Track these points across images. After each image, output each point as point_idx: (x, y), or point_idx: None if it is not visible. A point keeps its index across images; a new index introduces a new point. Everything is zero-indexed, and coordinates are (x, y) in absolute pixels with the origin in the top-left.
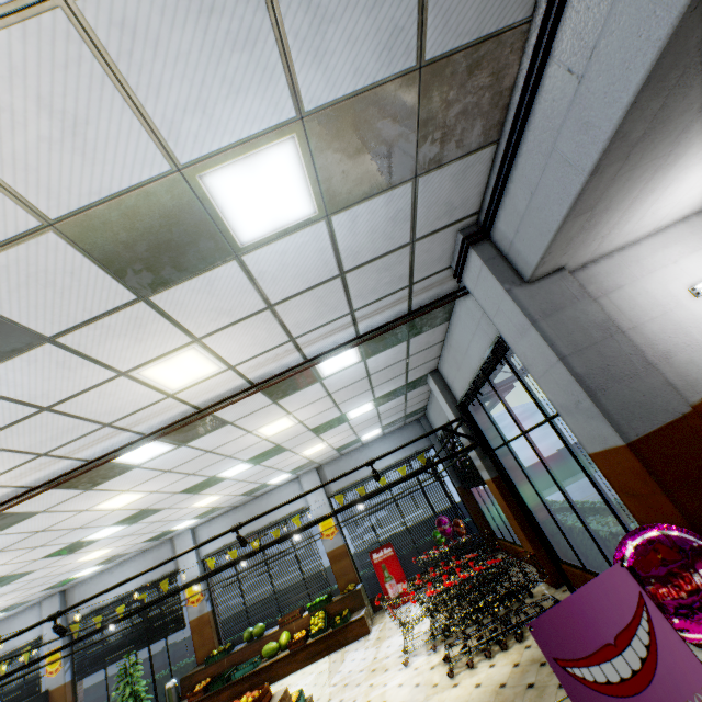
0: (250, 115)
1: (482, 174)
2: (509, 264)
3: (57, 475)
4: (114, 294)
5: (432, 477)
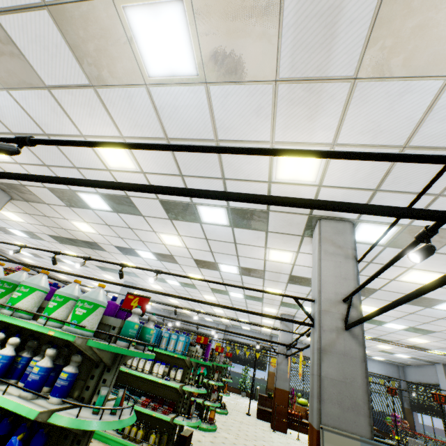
0: None
1: None
2: None
3: None
4: None
5: (398, 395)
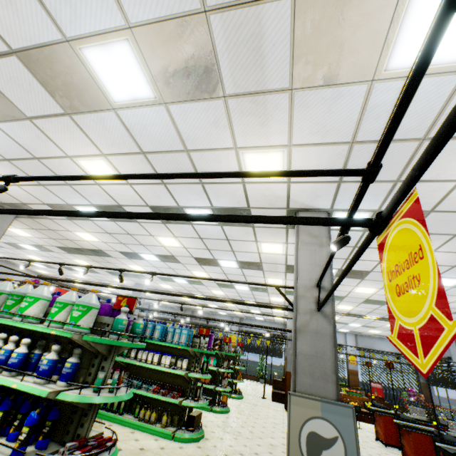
0: None
1: None
2: None
3: (356, 313)
4: None
5: (413, 371)
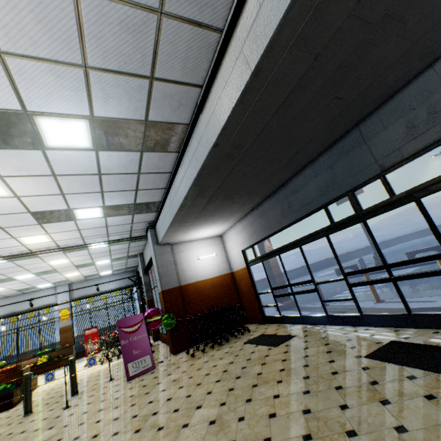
0: (92, 205)
1: (154, 215)
2: (157, 238)
3: None
4: (32, 222)
5: (129, 298)
